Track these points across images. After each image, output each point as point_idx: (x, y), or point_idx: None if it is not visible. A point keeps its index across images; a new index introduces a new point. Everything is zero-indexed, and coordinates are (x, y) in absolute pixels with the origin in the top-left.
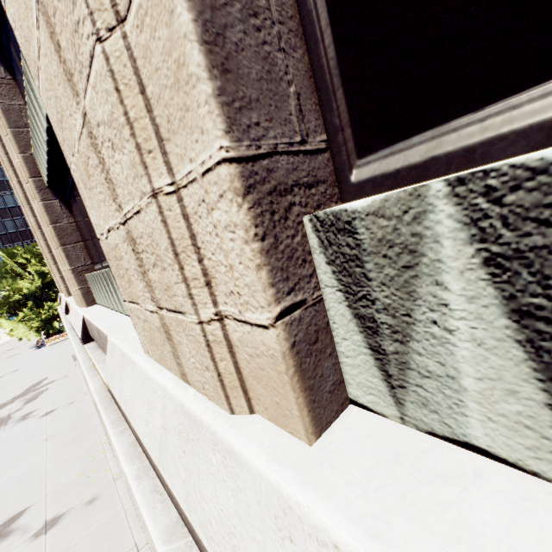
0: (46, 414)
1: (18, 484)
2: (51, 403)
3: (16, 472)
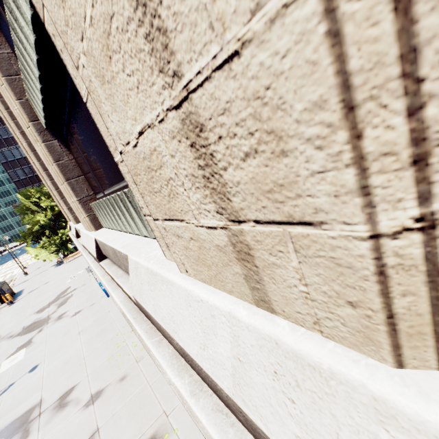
0: (75, 314)
1: (65, 367)
2: (77, 305)
3: (62, 358)
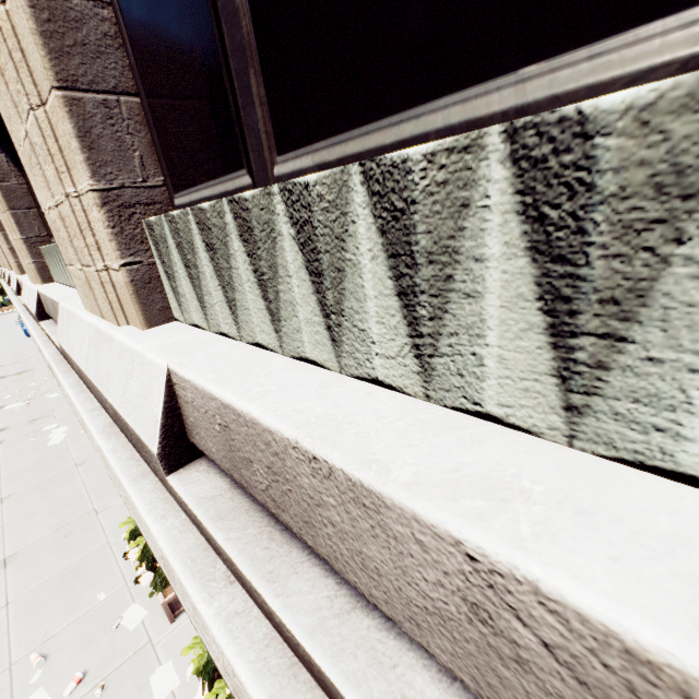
0: None
1: None
2: None
3: None
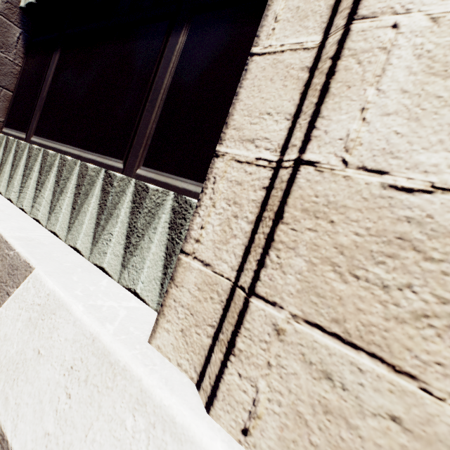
0: None
1: None
2: None
3: None
